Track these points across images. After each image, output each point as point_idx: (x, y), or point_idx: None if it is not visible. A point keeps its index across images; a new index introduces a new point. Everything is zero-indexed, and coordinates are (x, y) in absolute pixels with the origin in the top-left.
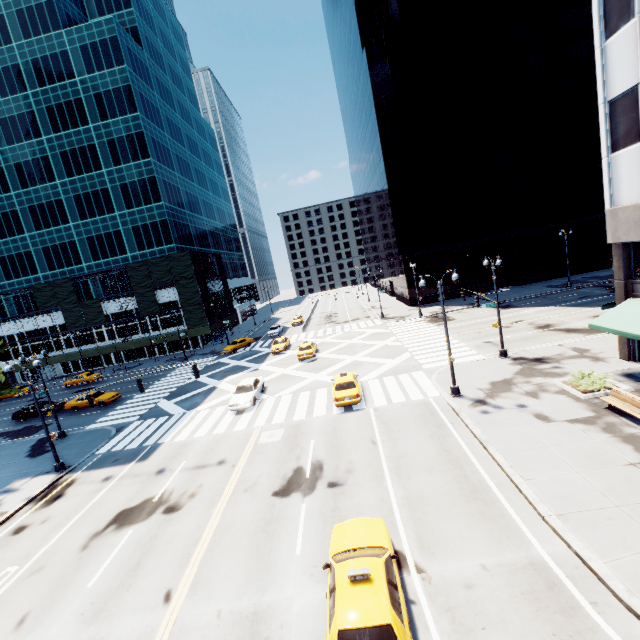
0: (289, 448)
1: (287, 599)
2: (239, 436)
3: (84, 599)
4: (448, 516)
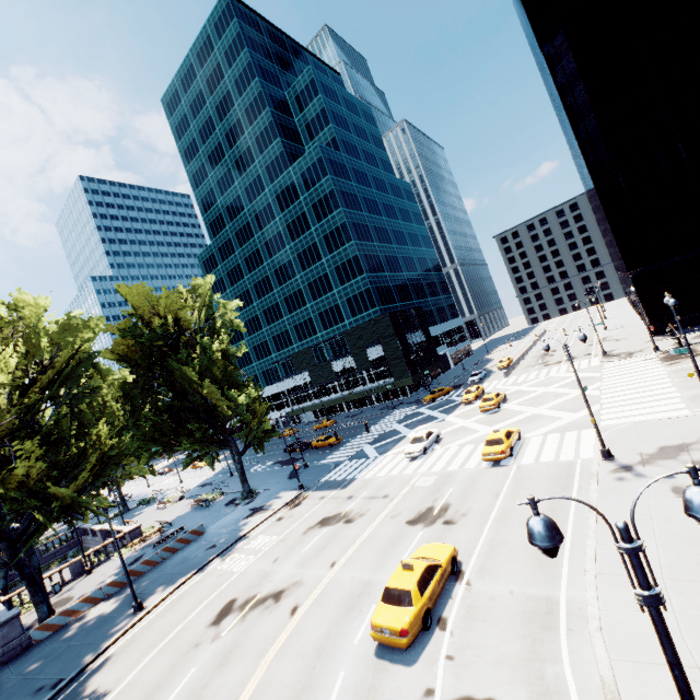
0: (432, 492)
1: (386, 579)
2: (404, 479)
3: (299, 557)
4: (512, 557)
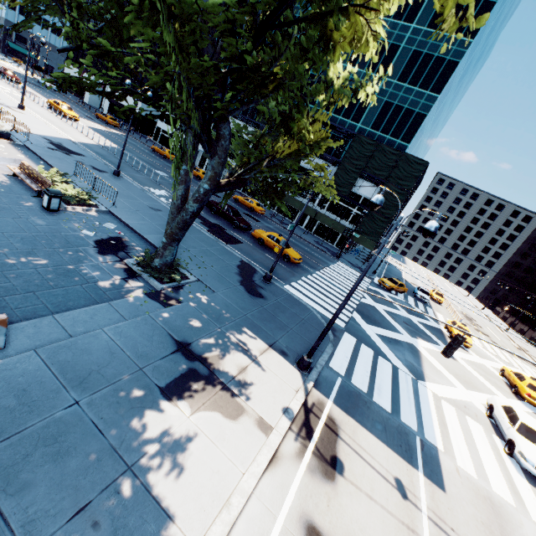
0: None
1: None
2: None
3: None
4: None
